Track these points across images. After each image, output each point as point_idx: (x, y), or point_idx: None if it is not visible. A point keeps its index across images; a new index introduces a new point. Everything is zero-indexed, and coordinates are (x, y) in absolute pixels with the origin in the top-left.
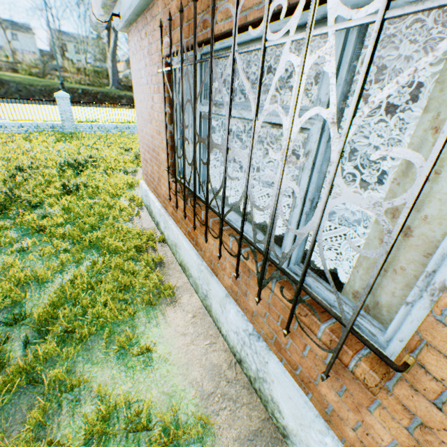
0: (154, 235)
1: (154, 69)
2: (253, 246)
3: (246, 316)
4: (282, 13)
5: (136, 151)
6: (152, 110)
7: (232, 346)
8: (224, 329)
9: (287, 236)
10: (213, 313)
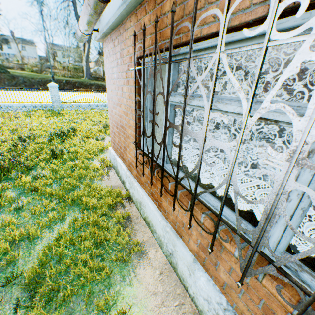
0: (121, 192)
1: (124, 67)
2: (236, 232)
3: (217, 286)
4: (299, 10)
5: (104, 123)
6: (121, 97)
7: (201, 309)
8: (191, 290)
9: (274, 226)
10: (178, 272)
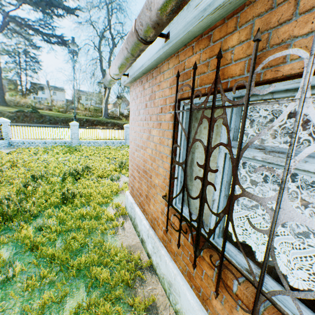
0: (140, 256)
1: (155, 109)
2: None
3: None
4: None
5: (119, 161)
6: (148, 140)
7: None
8: None
9: None
10: None
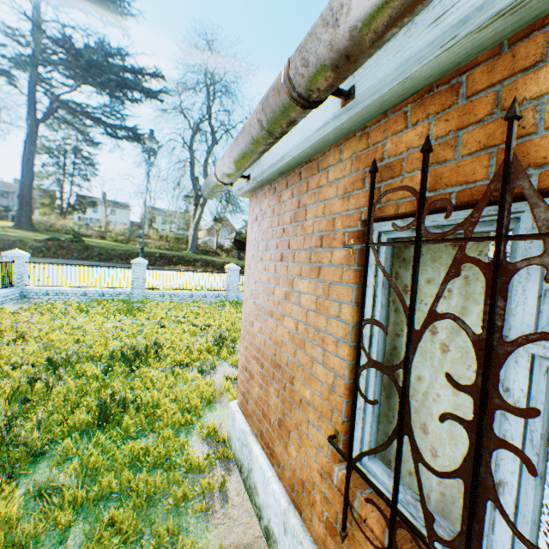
0: None
1: (305, 240)
2: None
3: None
4: None
5: (216, 331)
6: (287, 299)
7: None
8: None
9: None
10: None
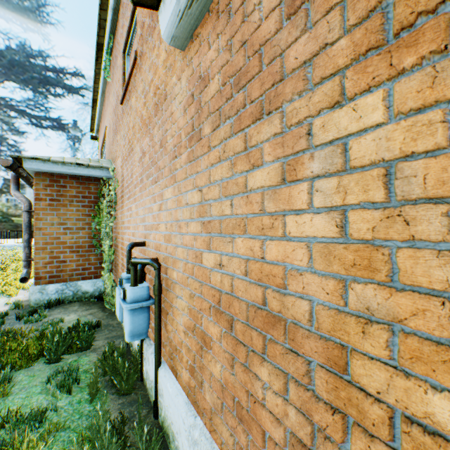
0: None
1: None
2: None
3: None
4: None
5: None
6: None
7: None
8: None
9: None
10: None
